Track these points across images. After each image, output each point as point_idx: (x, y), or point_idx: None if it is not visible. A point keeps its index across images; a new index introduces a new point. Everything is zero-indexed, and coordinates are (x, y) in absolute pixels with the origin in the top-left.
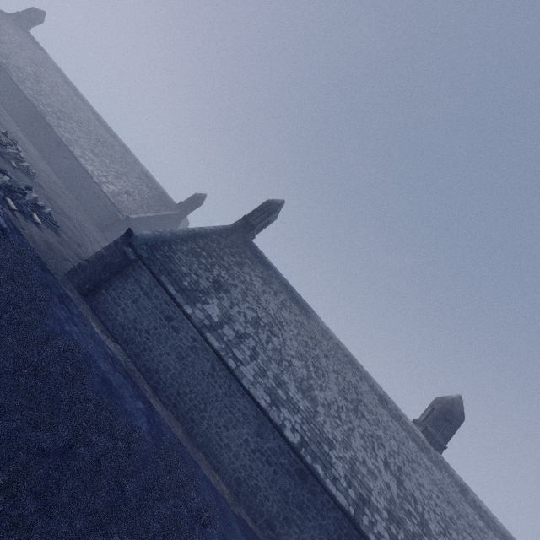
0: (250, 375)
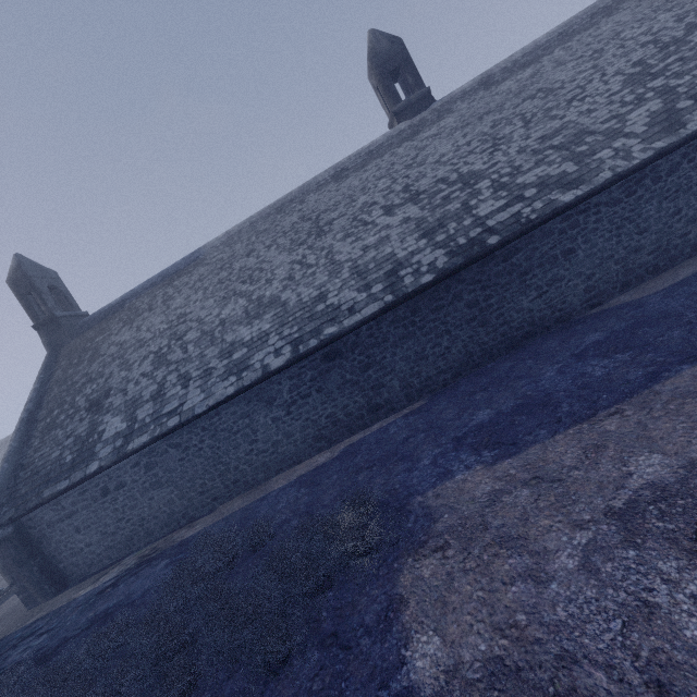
0: (198, 398)
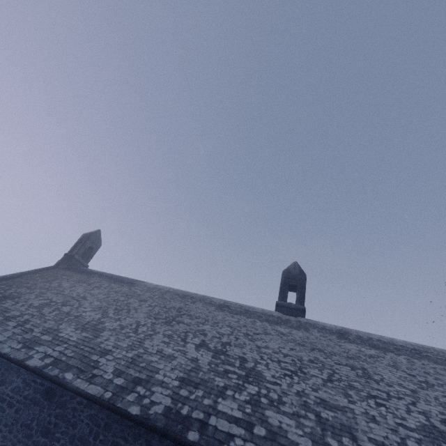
0: (2, 338)
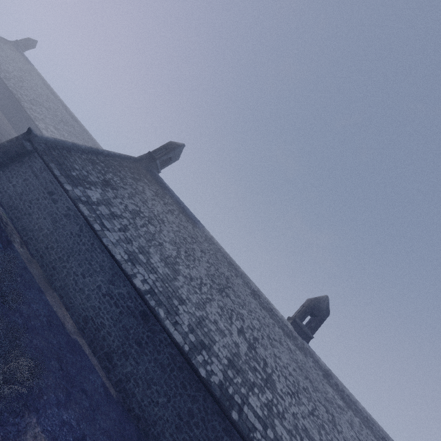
0: (113, 239)
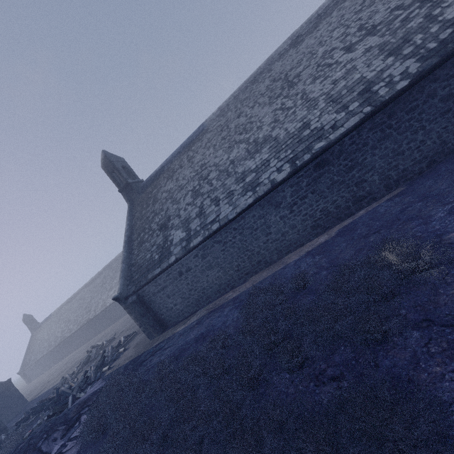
0: (228, 210)
